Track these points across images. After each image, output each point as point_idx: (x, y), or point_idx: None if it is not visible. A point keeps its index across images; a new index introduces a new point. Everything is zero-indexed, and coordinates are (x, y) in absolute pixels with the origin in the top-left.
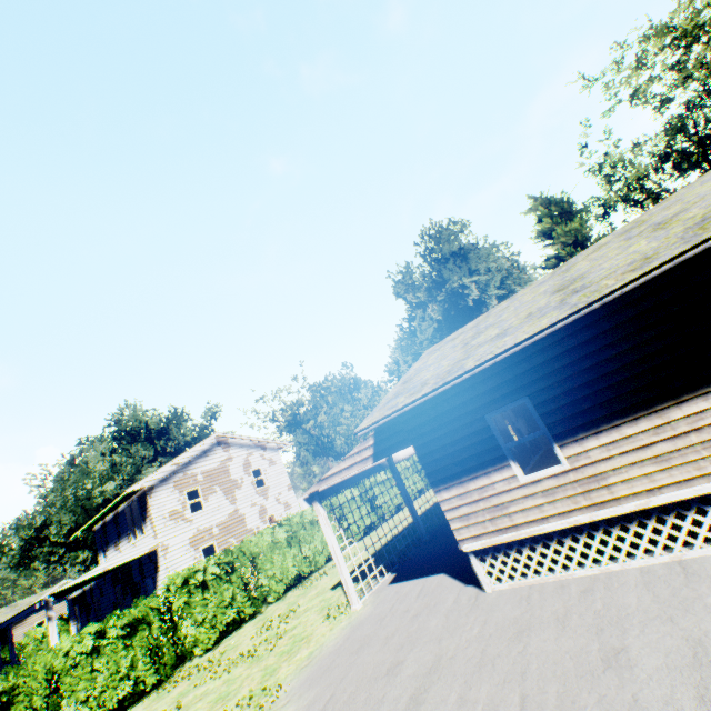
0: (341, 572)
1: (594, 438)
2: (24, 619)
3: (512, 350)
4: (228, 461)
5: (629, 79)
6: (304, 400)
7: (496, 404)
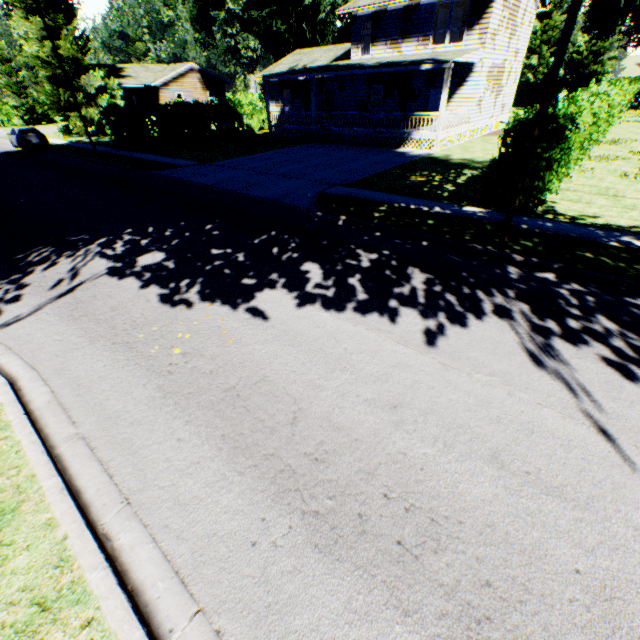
0: None
1: None
2: (167, 86)
3: None
4: None
5: None
6: None
7: None
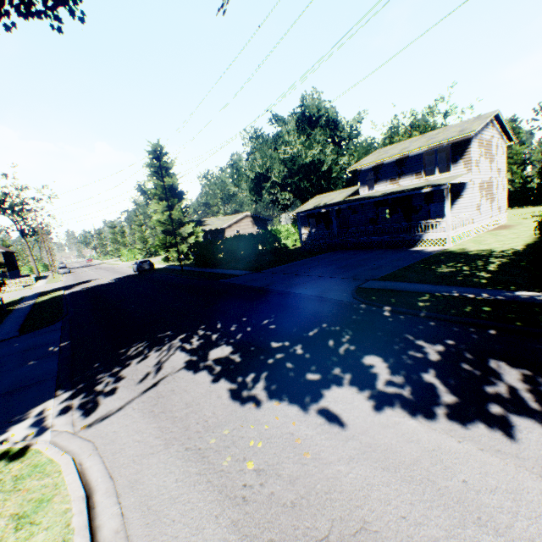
0: None
1: None
2: (231, 226)
3: None
4: (491, 139)
5: None
6: (436, 125)
7: None
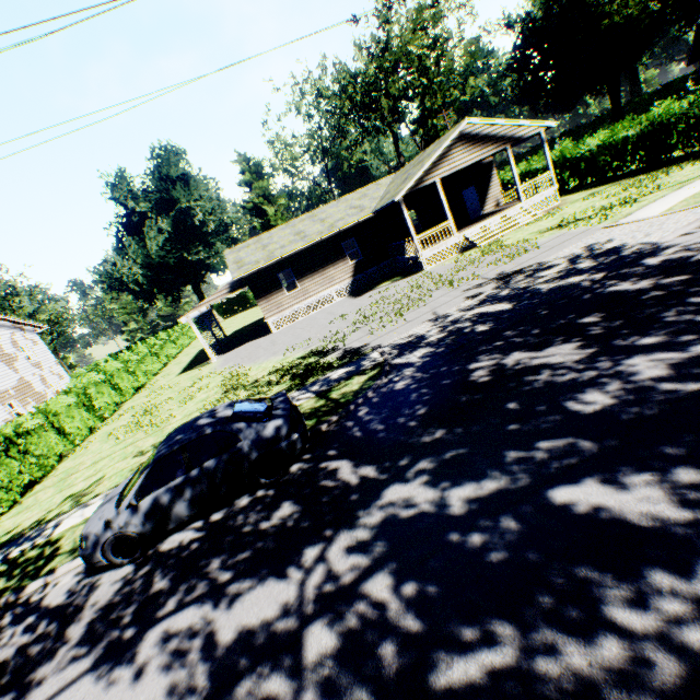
0: (207, 349)
1: (307, 280)
2: None
3: (293, 252)
4: None
5: (298, 104)
6: None
7: (281, 270)
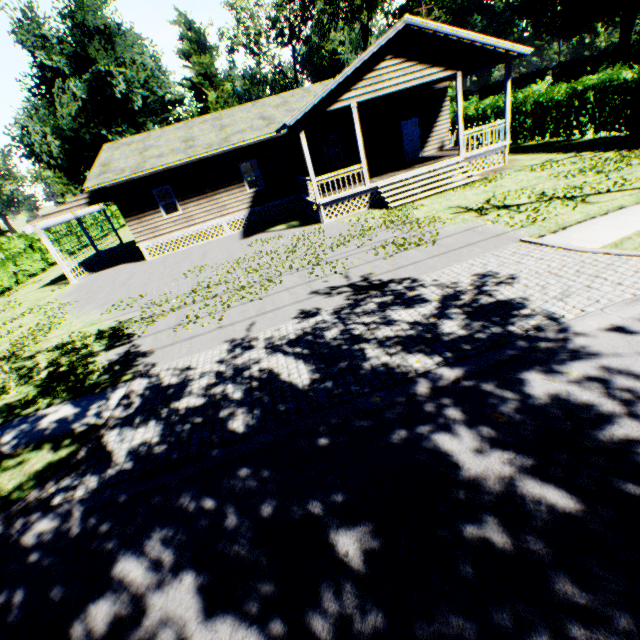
0: (64, 267)
1: (192, 204)
2: None
3: (167, 166)
4: None
5: None
6: None
7: (157, 186)
